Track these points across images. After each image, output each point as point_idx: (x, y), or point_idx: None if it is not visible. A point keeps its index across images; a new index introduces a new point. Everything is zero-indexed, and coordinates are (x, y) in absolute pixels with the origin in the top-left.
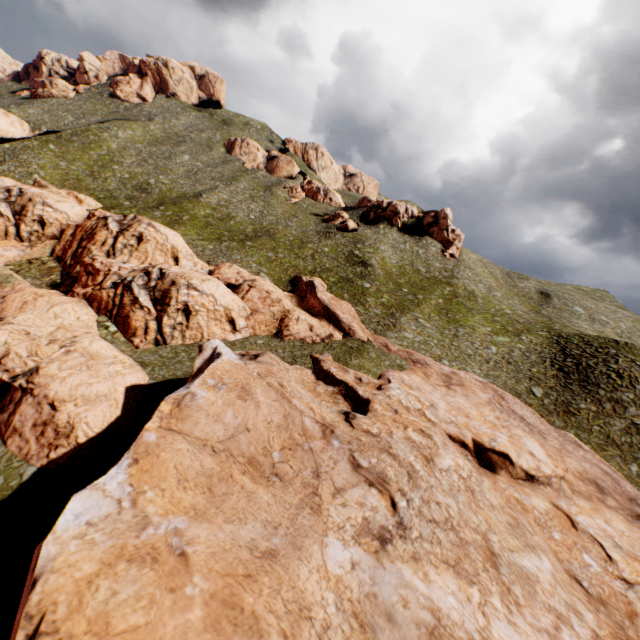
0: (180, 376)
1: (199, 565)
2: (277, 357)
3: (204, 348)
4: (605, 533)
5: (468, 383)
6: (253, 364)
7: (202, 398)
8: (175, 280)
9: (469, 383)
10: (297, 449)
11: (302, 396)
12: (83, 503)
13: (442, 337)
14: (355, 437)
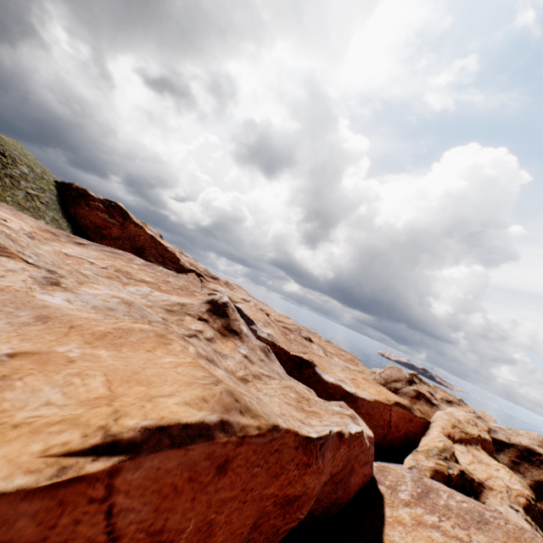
0: None
1: (44, 346)
2: None
3: None
4: (80, 254)
5: None
6: None
7: None
8: None
9: None
10: None
11: None
12: None
13: None
14: None
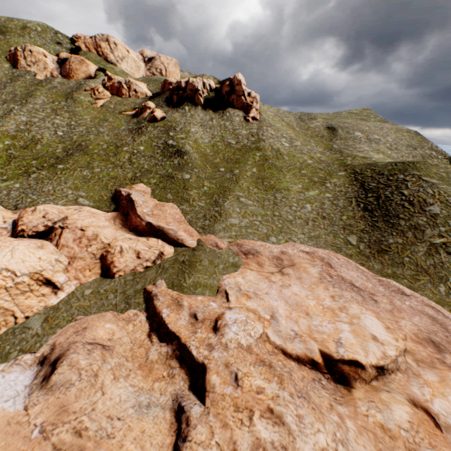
0: None
1: None
2: (85, 350)
3: None
4: None
5: (298, 260)
6: (40, 400)
7: None
8: None
9: (298, 259)
10: None
11: (115, 425)
12: None
13: (264, 211)
14: None
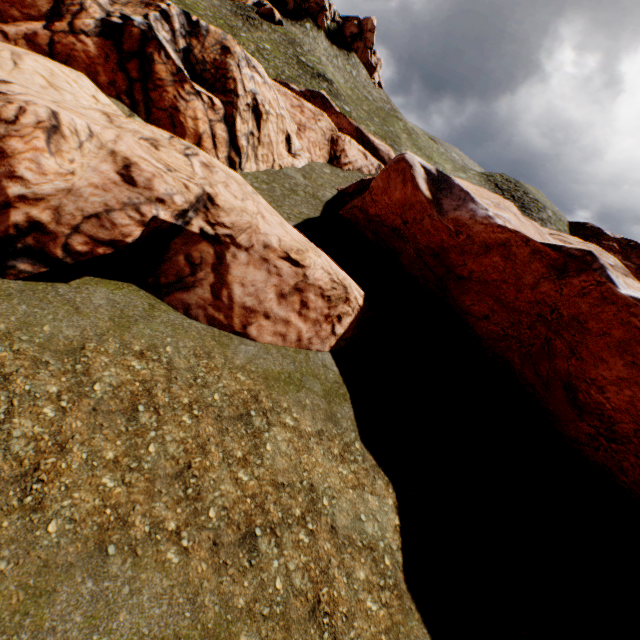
0: (310, 215)
1: None
2: None
3: (411, 163)
4: None
5: None
6: None
7: (510, 220)
8: (226, 44)
9: None
10: None
11: None
12: None
13: None
14: (586, 246)
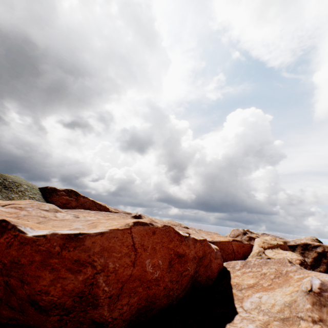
0: None
1: (97, 221)
2: None
3: None
4: None
5: None
6: None
7: None
8: None
9: None
10: (21, 217)
11: None
12: (67, 231)
13: None
14: (31, 205)
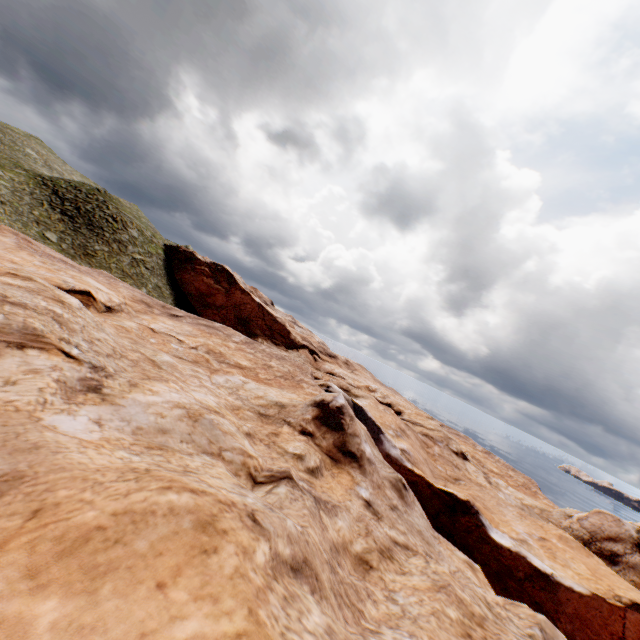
0: None
1: None
2: None
3: None
4: (170, 329)
5: None
6: None
7: None
8: None
9: None
10: None
11: None
12: None
13: None
14: None
